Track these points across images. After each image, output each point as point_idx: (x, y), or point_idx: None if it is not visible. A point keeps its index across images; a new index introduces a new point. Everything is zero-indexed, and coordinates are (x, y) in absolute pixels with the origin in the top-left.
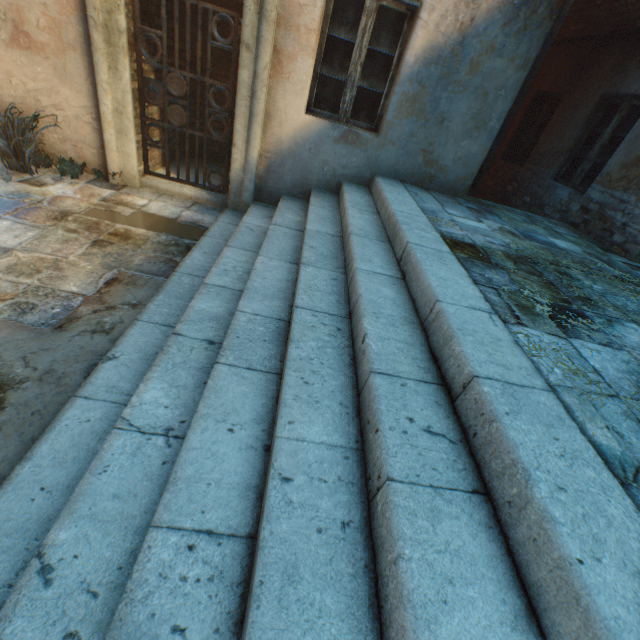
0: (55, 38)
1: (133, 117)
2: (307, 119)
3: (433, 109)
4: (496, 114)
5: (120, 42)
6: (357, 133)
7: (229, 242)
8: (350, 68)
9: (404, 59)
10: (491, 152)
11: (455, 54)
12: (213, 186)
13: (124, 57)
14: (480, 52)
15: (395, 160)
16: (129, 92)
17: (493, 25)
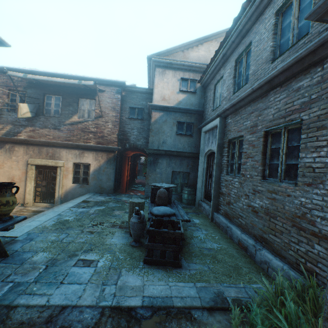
0: (20, 180)
1: (33, 191)
2: (72, 184)
3: (98, 178)
4: (112, 177)
5: (33, 178)
6: (84, 185)
7: (45, 211)
8: (80, 174)
9: (90, 171)
10: (116, 183)
11: (99, 169)
12: (51, 202)
13: (33, 180)
14: (104, 168)
15: (94, 189)
16: (33, 186)
17: (104, 164)
